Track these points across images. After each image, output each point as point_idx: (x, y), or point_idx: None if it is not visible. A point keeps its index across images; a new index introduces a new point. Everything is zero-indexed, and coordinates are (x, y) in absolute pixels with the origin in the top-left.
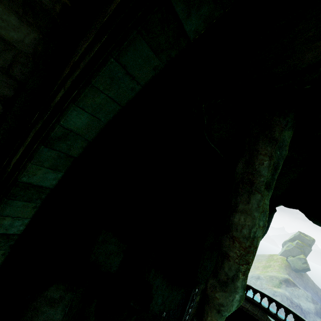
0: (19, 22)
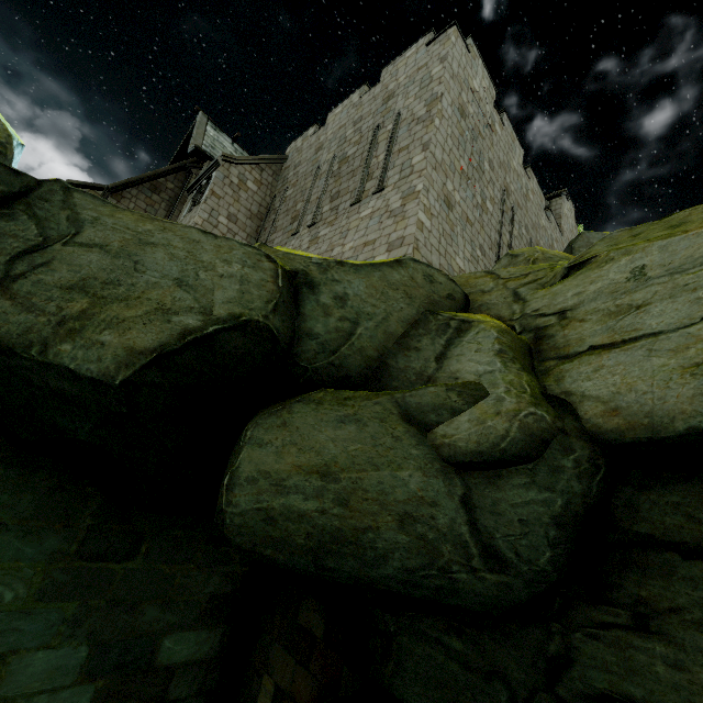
0: (209, 632)
